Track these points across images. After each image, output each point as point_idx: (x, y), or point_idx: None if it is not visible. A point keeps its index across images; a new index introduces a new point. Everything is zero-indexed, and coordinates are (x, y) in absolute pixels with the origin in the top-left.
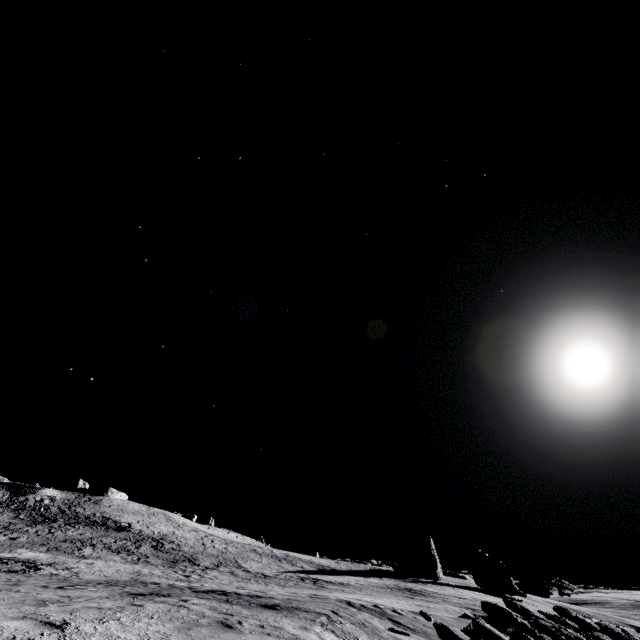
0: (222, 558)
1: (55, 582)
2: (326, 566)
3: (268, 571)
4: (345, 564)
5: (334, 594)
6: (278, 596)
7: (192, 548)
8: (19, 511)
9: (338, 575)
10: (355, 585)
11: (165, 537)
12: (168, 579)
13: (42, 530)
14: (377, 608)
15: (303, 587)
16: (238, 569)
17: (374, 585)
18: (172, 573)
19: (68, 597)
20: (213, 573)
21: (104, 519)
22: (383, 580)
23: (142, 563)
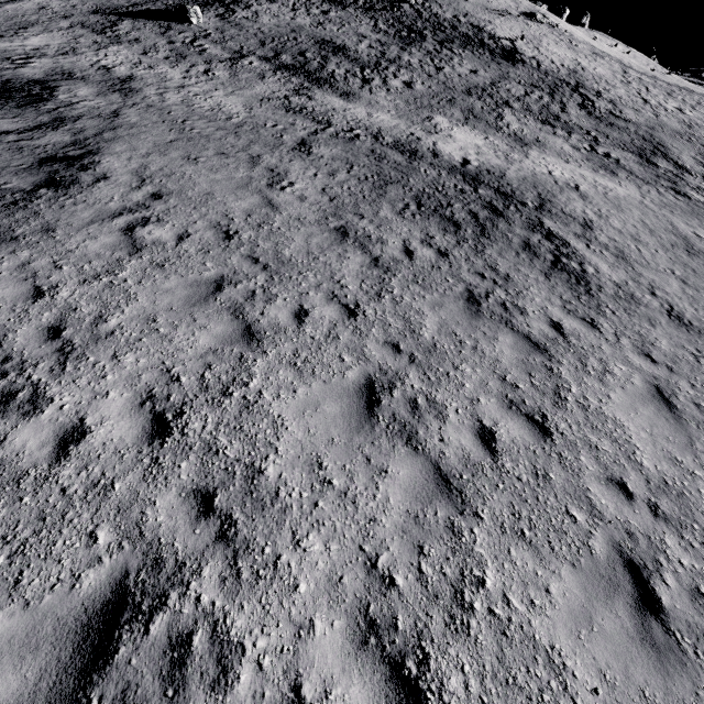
0: (698, 144)
1: None
2: None
3: None
4: None
5: None
6: None
7: (637, 113)
8: (371, 14)
9: None
10: None
11: (579, 79)
12: None
13: (424, 62)
14: None
15: None
16: None
17: None
18: None
19: None
20: None
21: (475, 31)
22: None
23: (617, 171)
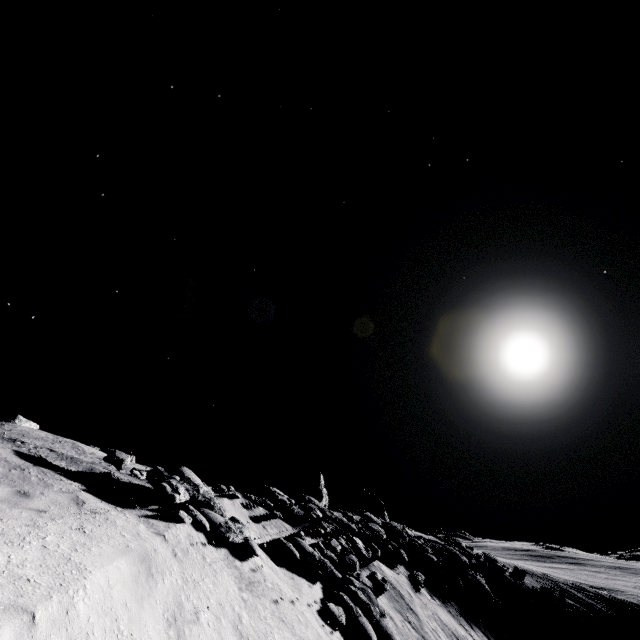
0: None
1: None
2: None
3: None
4: None
5: None
6: None
7: None
8: None
9: None
10: None
11: None
12: None
13: None
14: None
15: None
16: None
17: None
18: None
19: None
20: None
21: None
22: None
23: None
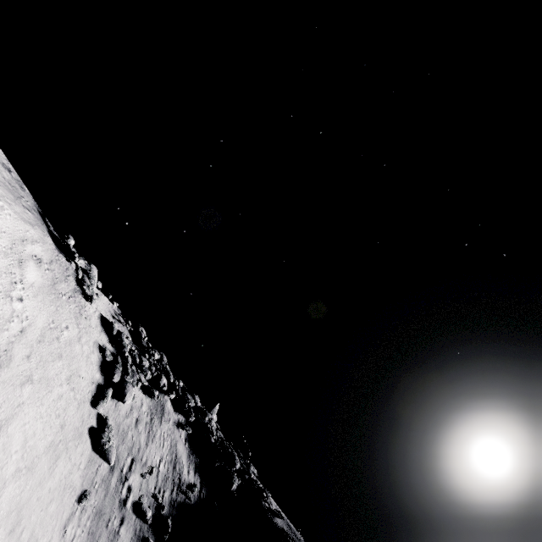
0: None
1: None
2: None
3: None
4: None
5: None
6: None
7: None
8: None
9: None
10: None
11: None
12: None
13: None
14: None
15: None
16: None
17: None
18: None
19: None
20: None
21: None
22: None
23: None
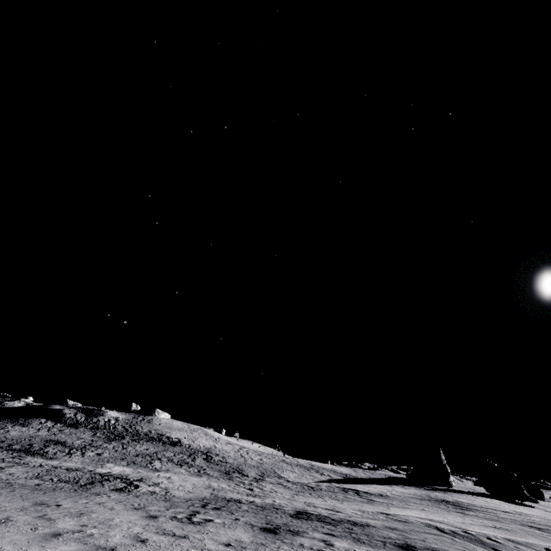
0: (262, 469)
1: (170, 507)
2: (348, 474)
3: (305, 481)
4: (362, 472)
5: (397, 511)
6: (368, 521)
7: (235, 460)
8: (95, 430)
9: (365, 484)
10: (394, 497)
11: (210, 450)
12: (240, 494)
13: (117, 446)
14: (470, 535)
15: (355, 501)
16: (281, 479)
17: (410, 496)
18: (236, 486)
19: (233, 547)
20: (268, 485)
21: (159, 435)
22: (407, 489)
23: (204, 475)
